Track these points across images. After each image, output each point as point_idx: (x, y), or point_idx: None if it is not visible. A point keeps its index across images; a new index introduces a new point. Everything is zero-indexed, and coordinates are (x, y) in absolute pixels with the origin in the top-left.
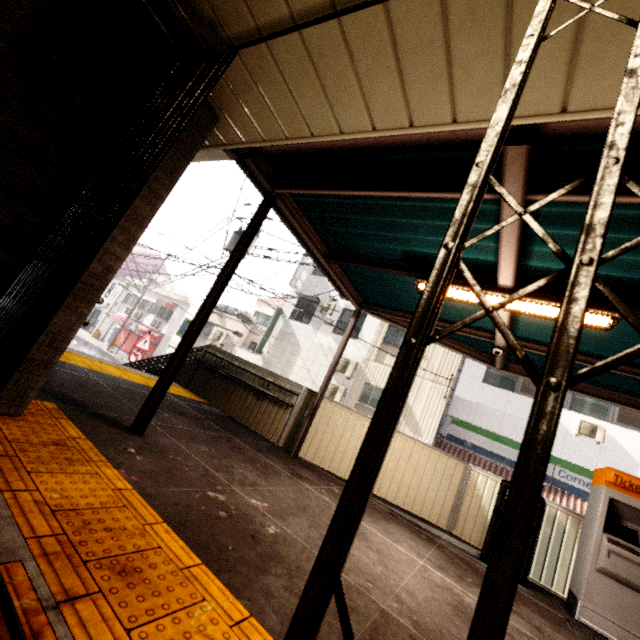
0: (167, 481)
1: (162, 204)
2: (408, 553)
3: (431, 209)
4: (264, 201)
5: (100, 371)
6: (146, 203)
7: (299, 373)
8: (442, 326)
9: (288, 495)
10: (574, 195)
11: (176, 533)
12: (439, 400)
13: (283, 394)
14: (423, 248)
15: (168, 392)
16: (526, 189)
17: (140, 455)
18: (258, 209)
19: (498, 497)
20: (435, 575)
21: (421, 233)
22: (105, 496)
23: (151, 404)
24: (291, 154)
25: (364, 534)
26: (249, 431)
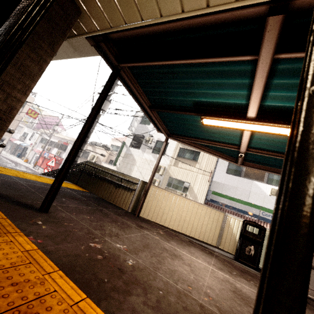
0: (63, 240)
1: (47, 66)
2: (203, 263)
3: (212, 72)
4: (113, 71)
5: (23, 177)
6: (35, 64)
7: (136, 174)
8: (212, 144)
9: (137, 239)
10: (304, 52)
11: (68, 276)
12: (206, 183)
13: (129, 184)
14: (205, 98)
15: (65, 187)
16: (275, 49)
17: (45, 225)
18: (110, 76)
19: (243, 228)
20: (219, 274)
21: (205, 88)
22: (15, 257)
23: (51, 194)
24: (128, 39)
25: (180, 256)
26: (112, 205)
